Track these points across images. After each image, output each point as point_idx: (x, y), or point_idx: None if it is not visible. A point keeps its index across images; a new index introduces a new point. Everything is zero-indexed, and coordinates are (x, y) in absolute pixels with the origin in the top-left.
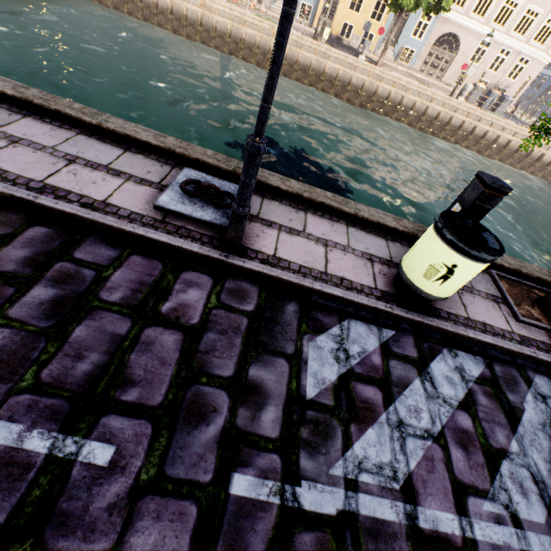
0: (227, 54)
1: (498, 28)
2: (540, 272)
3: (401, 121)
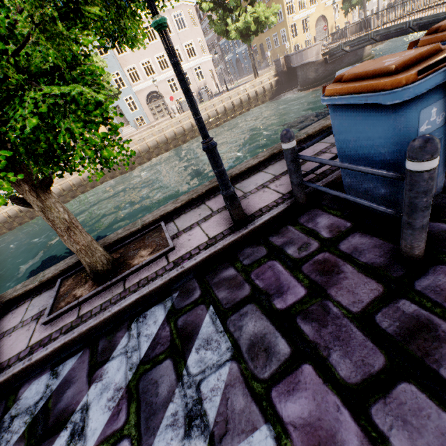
0: (30, 220)
1: (168, 70)
2: (120, 233)
3: (161, 153)
